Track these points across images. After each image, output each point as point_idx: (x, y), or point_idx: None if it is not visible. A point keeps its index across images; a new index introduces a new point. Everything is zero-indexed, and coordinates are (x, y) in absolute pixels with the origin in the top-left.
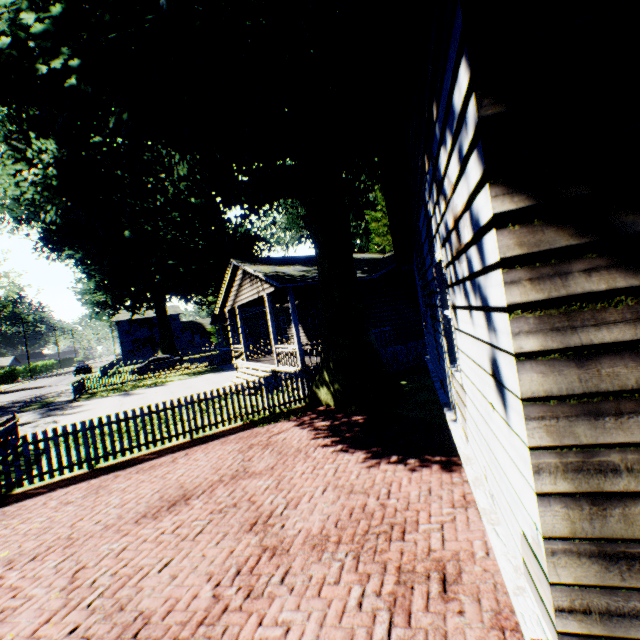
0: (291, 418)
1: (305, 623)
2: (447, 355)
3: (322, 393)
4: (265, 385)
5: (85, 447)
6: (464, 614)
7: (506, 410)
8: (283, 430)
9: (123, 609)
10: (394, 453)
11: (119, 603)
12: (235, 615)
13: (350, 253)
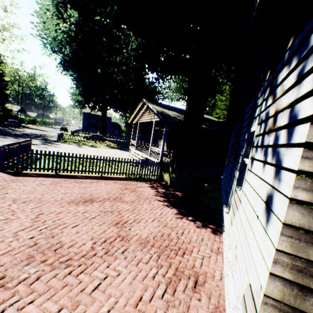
0: (148, 182)
1: (127, 275)
2: (236, 180)
3: (166, 176)
4: (141, 163)
5: (56, 163)
6: (200, 301)
7: (267, 223)
8: (142, 186)
9: (53, 237)
10: (191, 216)
11: (52, 234)
12: (98, 259)
13: (203, 113)
